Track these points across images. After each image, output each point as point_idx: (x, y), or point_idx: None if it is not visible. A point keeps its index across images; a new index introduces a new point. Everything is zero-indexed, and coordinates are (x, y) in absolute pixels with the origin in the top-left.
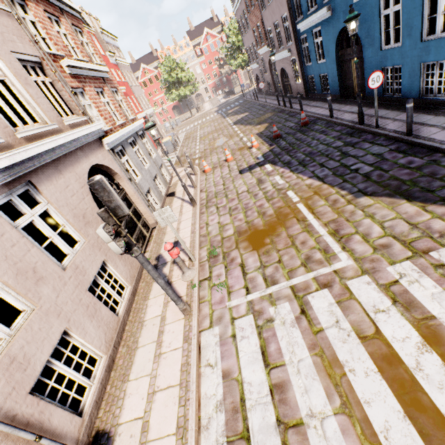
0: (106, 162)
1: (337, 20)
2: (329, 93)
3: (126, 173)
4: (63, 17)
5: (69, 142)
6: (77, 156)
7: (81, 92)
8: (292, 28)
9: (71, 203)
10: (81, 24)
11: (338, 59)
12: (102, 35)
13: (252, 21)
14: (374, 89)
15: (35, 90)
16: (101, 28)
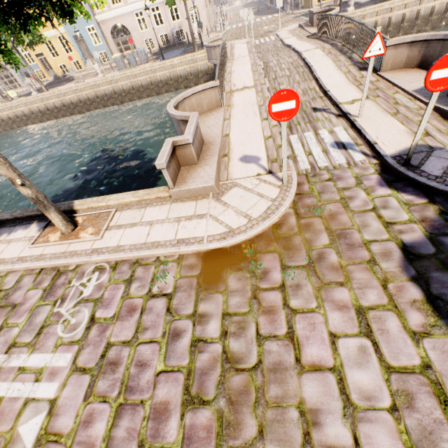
0: None
1: None
2: None
3: (211, 4)
4: None
5: None
6: None
7: None
8: None
9: (208, 0)
10: None
11: None
12: None
13: None
14: None
15: None
16: None
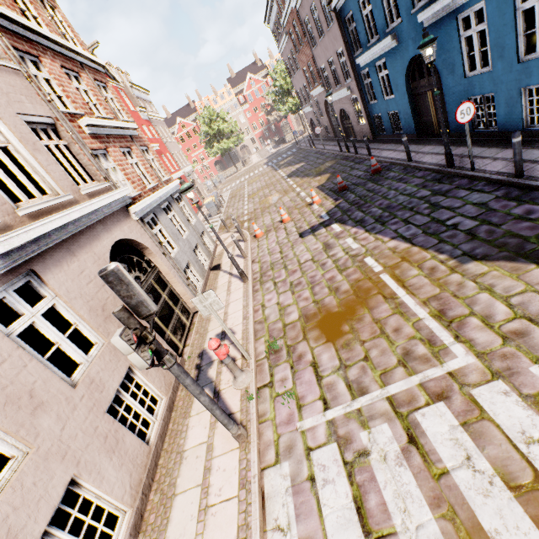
0: (134, 235)
1: (405, 49)
2: (402, 133)
3: (158, 246)
4: (84, 72)
5: (86, 215)
6: (96, 232)
7: (104, 154)
8: (350, 63)
9: (86, 293)
10: (105, 79)
11: (411, 93)
12: (132, 89)
13: (301, 61)
14: (464, 123)
15: (46, 156)
16: (131, 83)
